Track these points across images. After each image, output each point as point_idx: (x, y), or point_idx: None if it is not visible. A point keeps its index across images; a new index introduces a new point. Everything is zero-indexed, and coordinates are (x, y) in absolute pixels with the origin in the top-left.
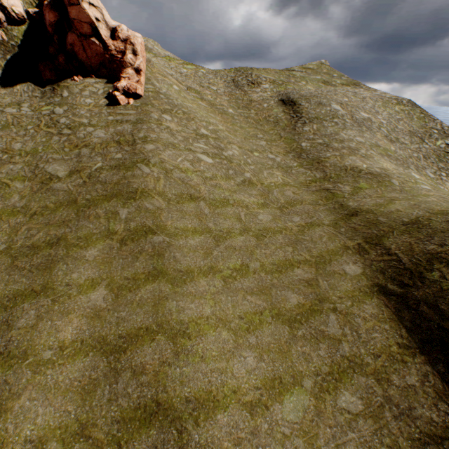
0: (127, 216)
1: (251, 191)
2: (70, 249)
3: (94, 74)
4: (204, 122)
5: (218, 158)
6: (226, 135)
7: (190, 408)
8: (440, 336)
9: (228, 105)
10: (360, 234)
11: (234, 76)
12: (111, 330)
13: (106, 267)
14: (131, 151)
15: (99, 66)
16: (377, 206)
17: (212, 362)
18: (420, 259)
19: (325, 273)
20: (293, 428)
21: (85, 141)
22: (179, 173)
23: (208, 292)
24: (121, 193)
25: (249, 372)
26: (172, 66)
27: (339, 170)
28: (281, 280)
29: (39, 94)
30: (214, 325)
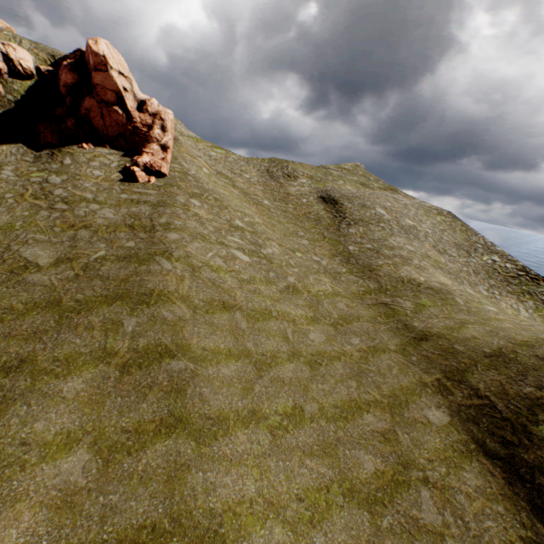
0: (135, 328)
1: (297, 301)
2: (38, 378)
3: (109, 143)
4: (239, 212)
5: (256, 256)
6: (263, 229)
7: None
8: None
9: (263, 196)
10: (437, 366)
11: (268, 166)
12: (89, 533)
13: (94, 410)
14: (148, 239)
15: (117, 137)
16: (448, 330)
17: None
18: (519, 406)
19: (403, 422)
20: None
21: (86, 220)
22: (210, 272)
23: (249, 453)
24: (130, 294)
25: None
26: (200, 147)
27: (395, 281)
28: (349, 431)
29: (31, 157)
30: (261, 516)
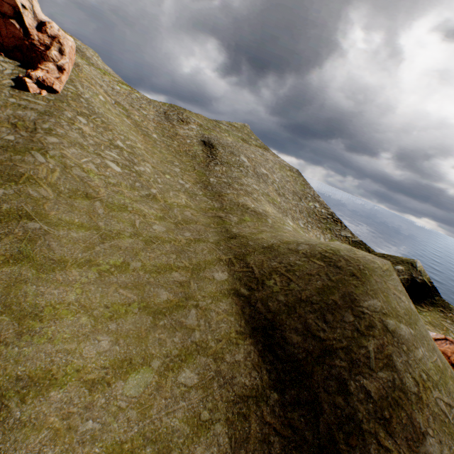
0: (1, 197)
1: (153, 205)
2: None
3: (5, 52)
4: (123, 136)
5: (128, 169)
6: (143, 153)
7: (19, 386)
8: (264, 324)
9: (154, 131)
10: (233, 252)
11: (167, 110)
12: None
13: None
14: (28, 137)
15: (13, 48)
16: (251, 234)
17: (62, 343)
18: (266, 272)
19: (197, 278)
20: (131, 401)
21: None
22: (81, 172)
23: (78, 281)
24: (1, 173)
25: (100, 353)
26: (106, 80)
27: (233, 204)
28: (158, 279)
29: None
30: (75, 311)
